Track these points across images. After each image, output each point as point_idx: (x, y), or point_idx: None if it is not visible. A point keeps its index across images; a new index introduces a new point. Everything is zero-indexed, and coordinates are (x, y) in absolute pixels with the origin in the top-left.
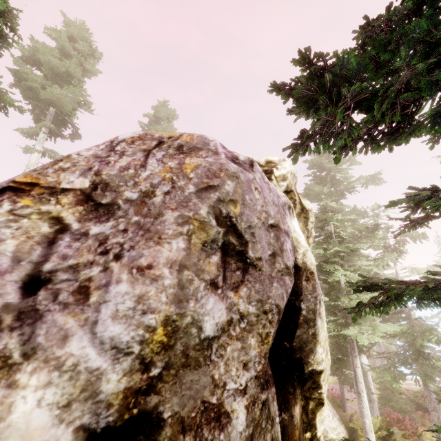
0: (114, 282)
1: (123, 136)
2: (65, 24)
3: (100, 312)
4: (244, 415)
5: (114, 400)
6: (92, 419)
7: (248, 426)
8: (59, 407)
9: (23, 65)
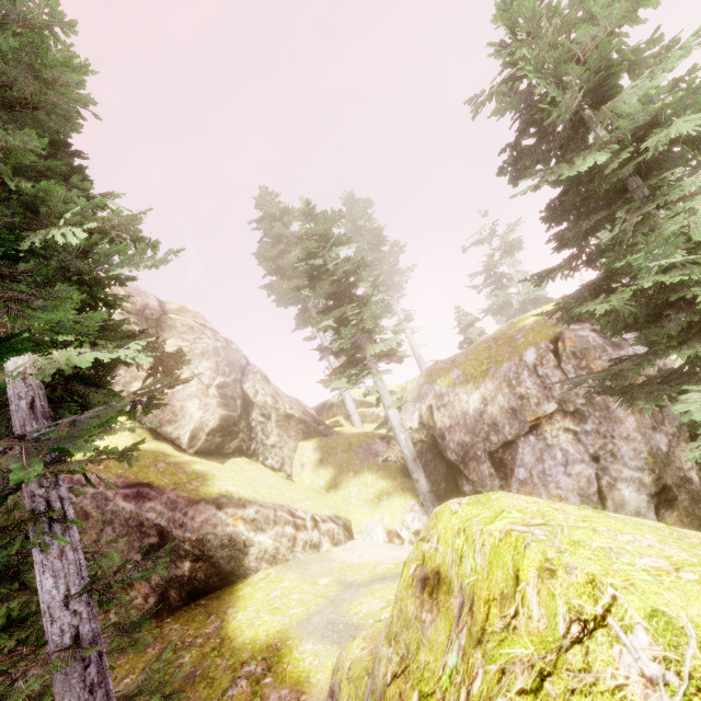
0: (620, 448)
1: (529, 360)
2: (257, 205)
3: (625, 460)
4: (696, 477)
5: (651, 484)
6: (648, 491)
7: (700, 480)
8: (636, 491)
9: (281, 283)
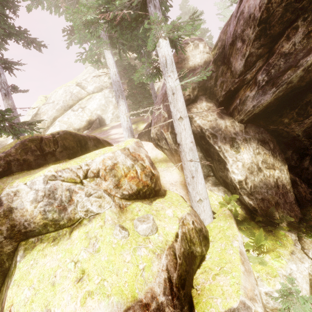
0: None
1: None
2: (180, 8)
3: None
4: None
5: None
6: None
7: None
8: None
9: None
